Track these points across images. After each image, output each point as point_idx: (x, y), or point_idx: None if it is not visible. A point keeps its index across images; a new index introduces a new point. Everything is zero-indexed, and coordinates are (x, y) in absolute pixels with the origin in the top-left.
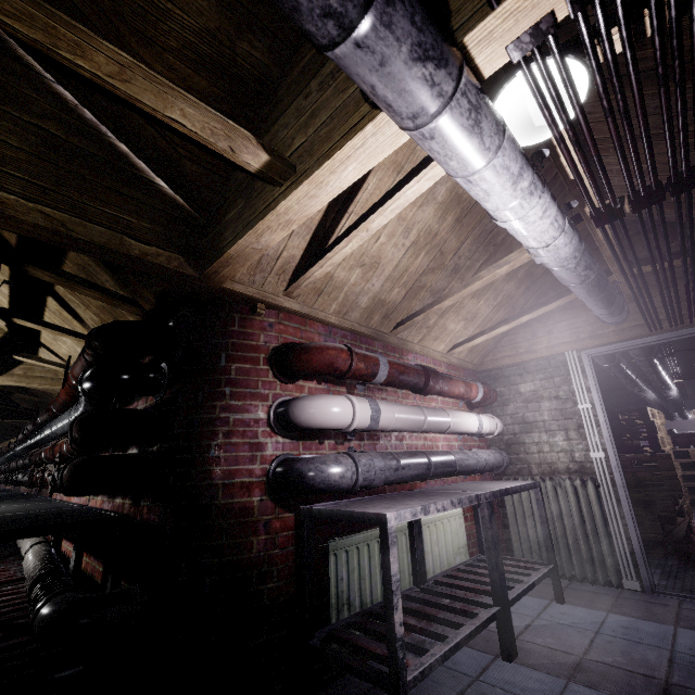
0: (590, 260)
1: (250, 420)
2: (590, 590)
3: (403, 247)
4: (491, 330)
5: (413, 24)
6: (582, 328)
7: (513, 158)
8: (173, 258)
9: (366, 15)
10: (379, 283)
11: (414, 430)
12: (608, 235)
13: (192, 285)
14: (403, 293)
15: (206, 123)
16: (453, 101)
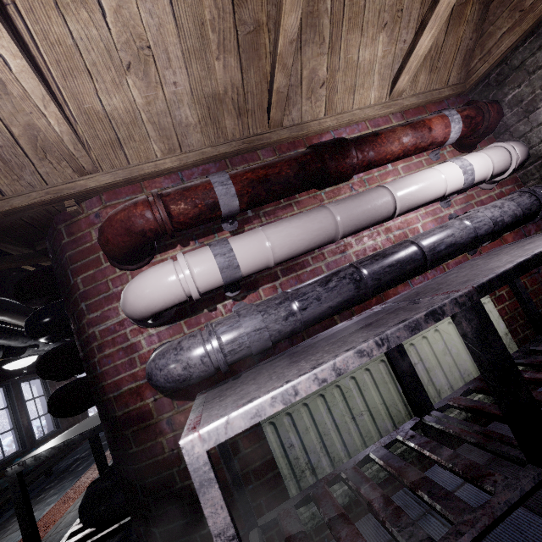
0: None
1: (114, 326)
2: None
3: None
4: (433, 9)
5: None
6: None
7: None
8: None
9: None
10: (182, 76)
11: (322, 243)
12: None
13: None
14: (234, 63)
15: None
16: None
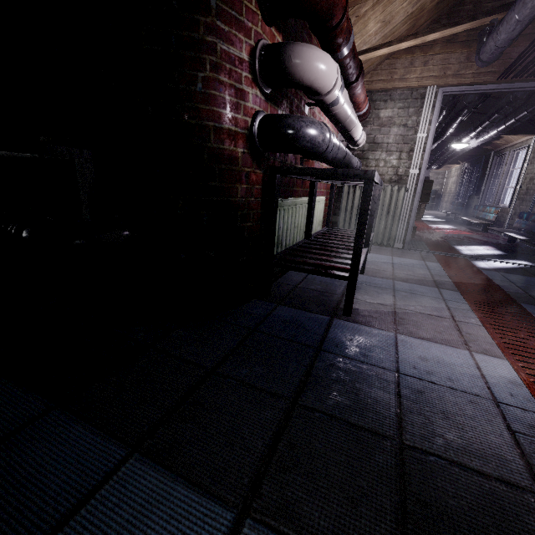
0: None
1: (235, 58)
2: (377, 248)
3: None
4: (398, 42)
5: None
6: (452, 65)
7: None
8: None
9: None
10: None
11: (343, 121)
12: None
13: None
14: None
15: None
16: None
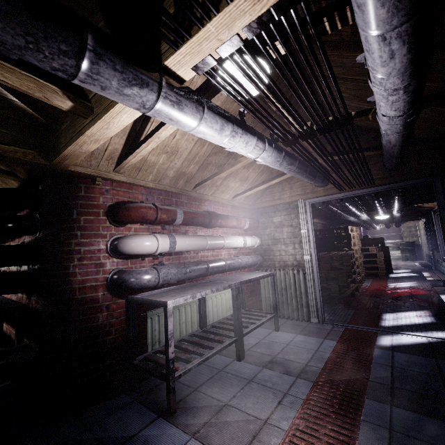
0: (290, 160)
1: (95, 250)
2: (295, 323)
3: (193, 140)
4: (255, 188)
5: (115, 70)
6: (308, 187)
7: (214, 122)
8: (28, 153)
9: (80, 70)
10: (180, 163)
11: (200, 250)
12: (295, 150)
13: (46, 168)
14: (197, 168)
15: (22, 82)
16: (159, 102)
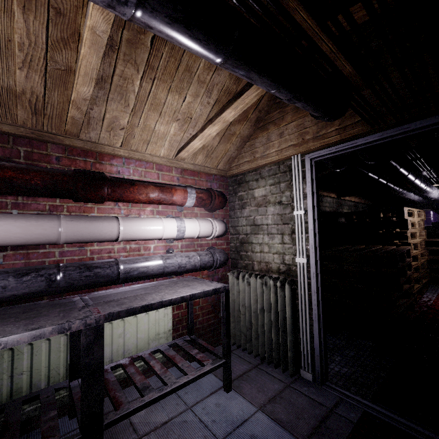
0: None
1: None
2: (272, 373)
3: None
4: (201, 132)
5: None
6: (308, 128)
7: None
8: None
9: None
10: None
11: (42, 243)
12: None
13: None
14: (38, 79)
15: None
16: None
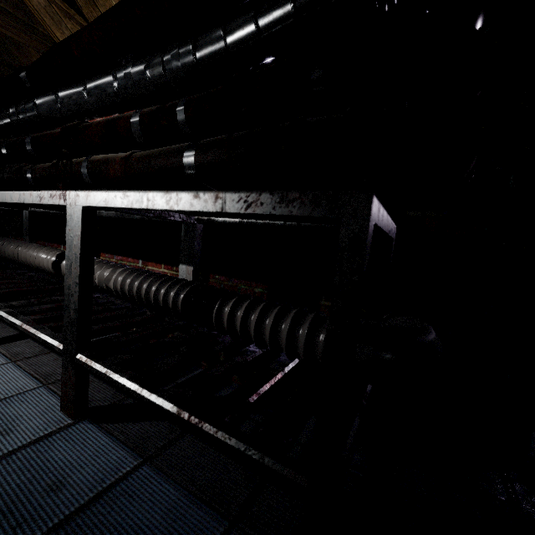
0: None
1: None
2: None
3: None
4: None
5: None
6: None
7: None
8: None
9: None
10: None
11: None
12: None
13: None
14: None
15: None
16: None
